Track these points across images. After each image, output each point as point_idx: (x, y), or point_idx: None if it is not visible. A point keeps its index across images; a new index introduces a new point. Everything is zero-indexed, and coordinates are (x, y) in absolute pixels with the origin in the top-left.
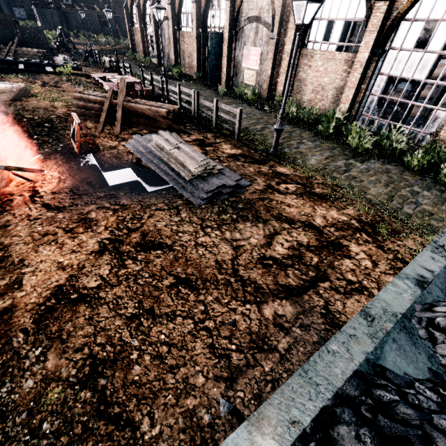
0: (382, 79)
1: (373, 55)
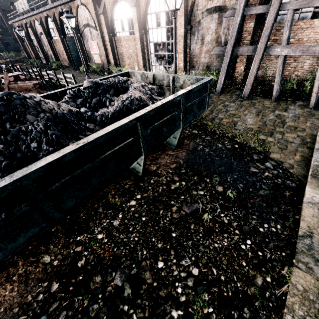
0: (152, 45)
1: (142, 34)
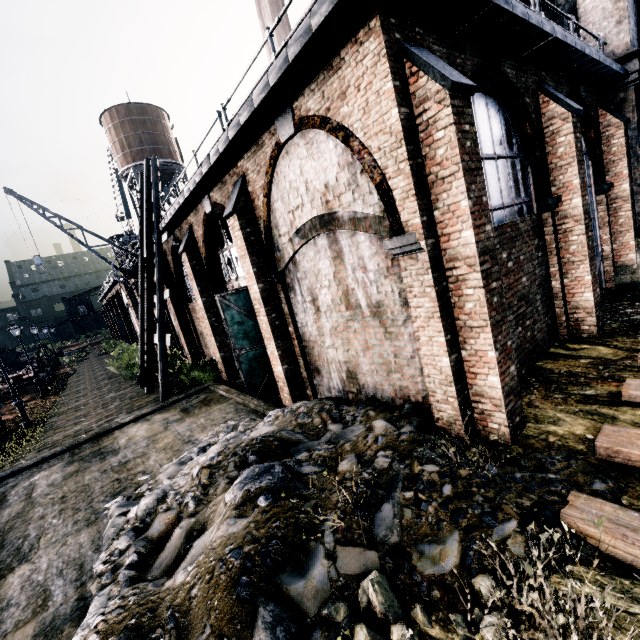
0: None
1: None
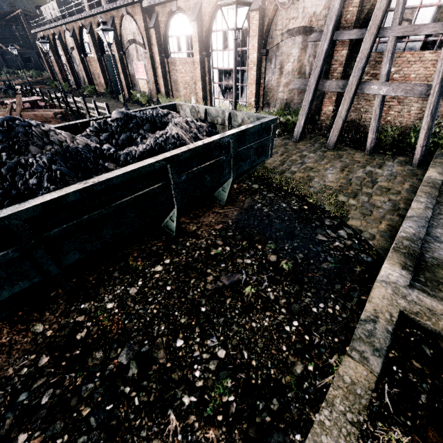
0: (216, 71)
1: (204, 56)
